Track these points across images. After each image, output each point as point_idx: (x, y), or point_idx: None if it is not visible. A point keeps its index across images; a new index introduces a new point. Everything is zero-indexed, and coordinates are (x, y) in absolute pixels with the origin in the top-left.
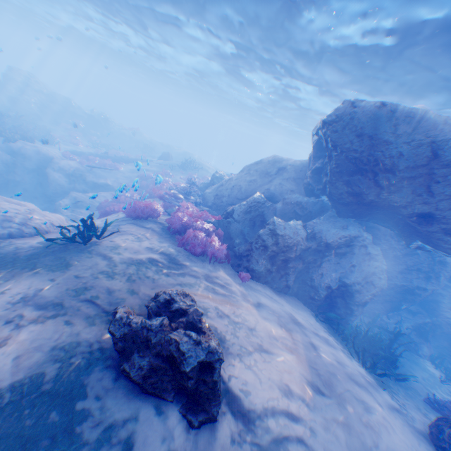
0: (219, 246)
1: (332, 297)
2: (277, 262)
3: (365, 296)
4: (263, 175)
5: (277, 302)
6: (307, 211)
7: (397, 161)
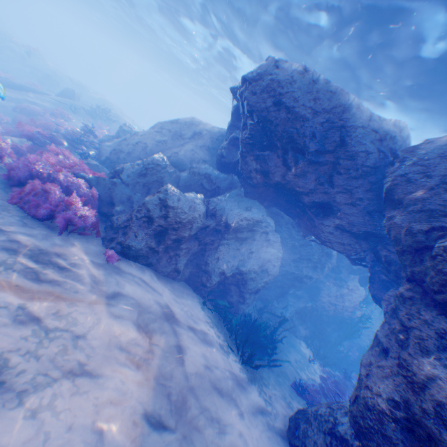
0: (84, 211)
1: (227, 283)
2: (167, 241)
3: (258, 284)
4: (177, 136)
5: (153, 291)
6: (216, 187)
7: (308, 142)
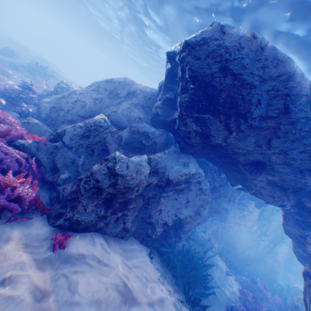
0: (22, 192)
1: (167, 229)
2: (116, 205)
3: (192, 225)
4: (113, 95)
5: (108, 269)
6: (153, 142)
7: (254, 108)
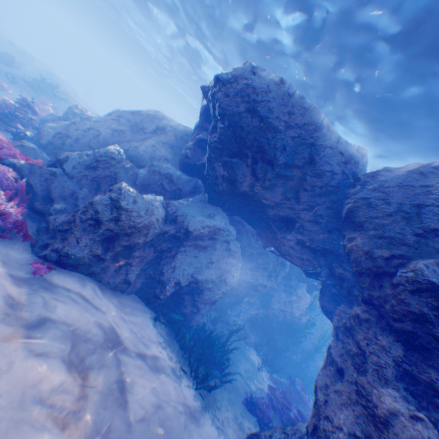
0: (6, 207)
1: (182, 294)
2: (117, 247)
3: (216, 294)
4: (137, 128)
5: (95, 309)
6: (177, 189)
7: (279, 155)
